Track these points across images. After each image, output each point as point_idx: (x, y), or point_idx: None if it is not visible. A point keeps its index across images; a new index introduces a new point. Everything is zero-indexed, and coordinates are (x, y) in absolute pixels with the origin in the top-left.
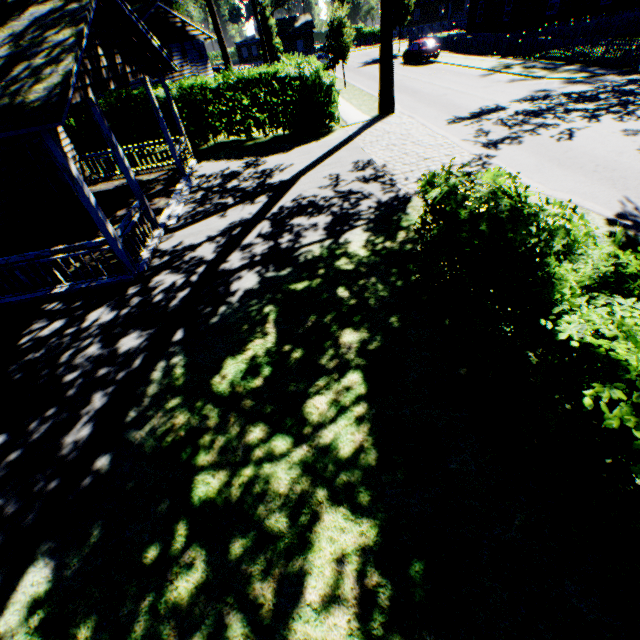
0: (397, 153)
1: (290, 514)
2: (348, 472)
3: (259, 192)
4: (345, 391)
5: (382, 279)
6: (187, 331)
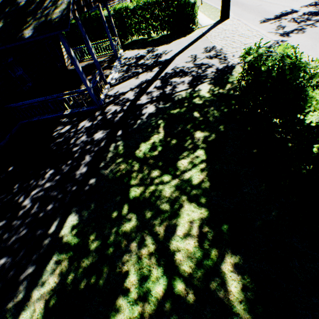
0: (229, 42)
1: (170, 204)
2: (196, 190)
3: (154, 66)
4: (196, 158)
5: (216, 108)
6: (123, 131)
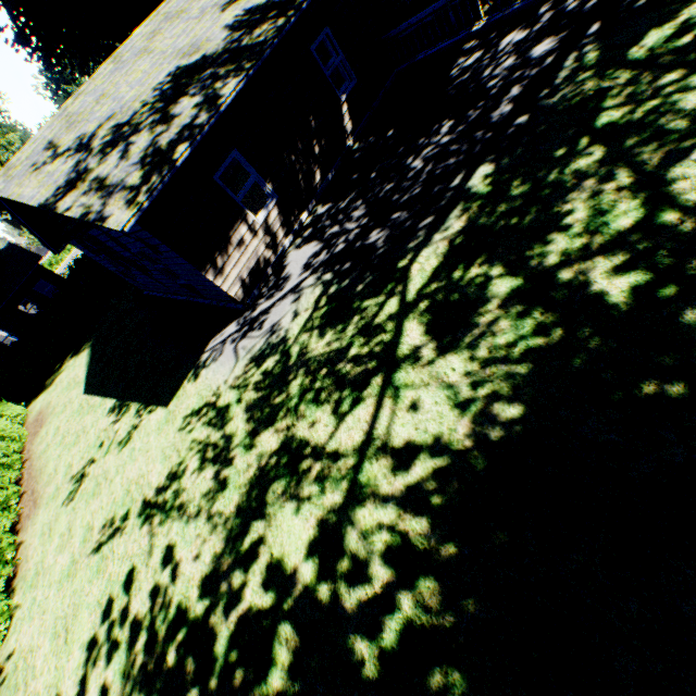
0: None
1: (691, 120)
2: None
3: None
4: None
5: None
6: (603, 23)
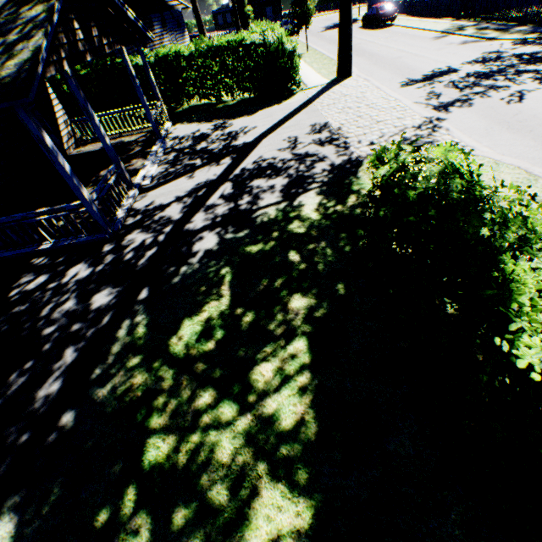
0: (352, 116)
1: (231, 487)
2: (288, 446)
3: (224, 154)
4: (290, 359)
5: (331, 244)
6: (151, 290)
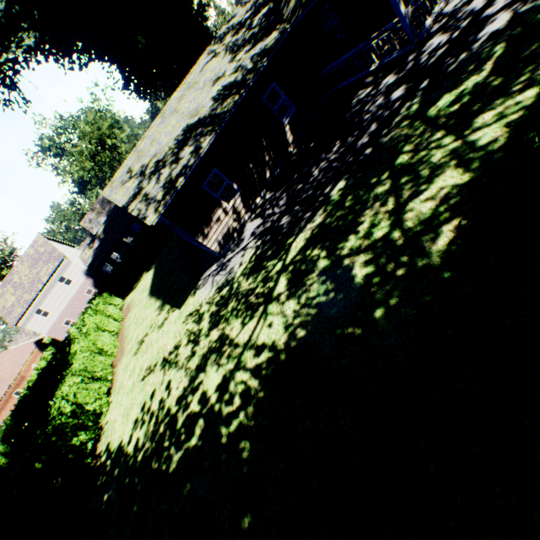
0: None
1: (431, 171)
2: (475, 154)
3: None
4: (512, 106)
5: None
6: (430, 81)
